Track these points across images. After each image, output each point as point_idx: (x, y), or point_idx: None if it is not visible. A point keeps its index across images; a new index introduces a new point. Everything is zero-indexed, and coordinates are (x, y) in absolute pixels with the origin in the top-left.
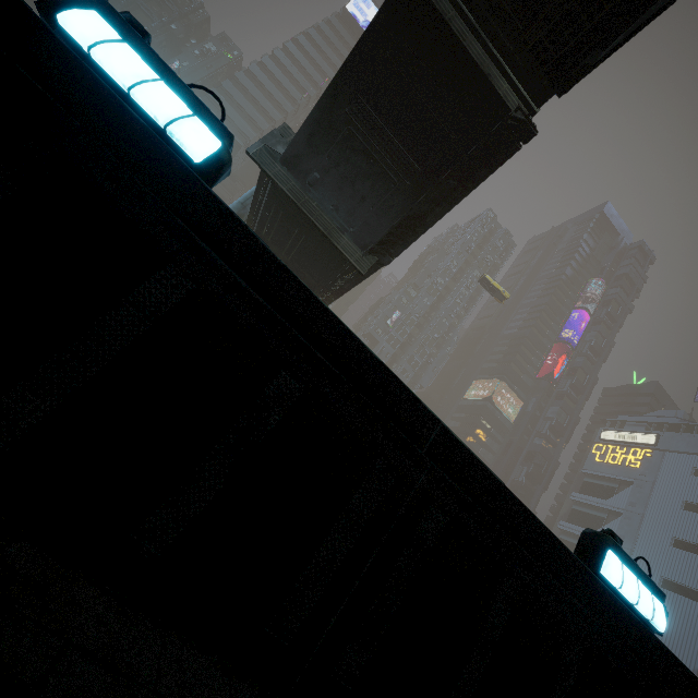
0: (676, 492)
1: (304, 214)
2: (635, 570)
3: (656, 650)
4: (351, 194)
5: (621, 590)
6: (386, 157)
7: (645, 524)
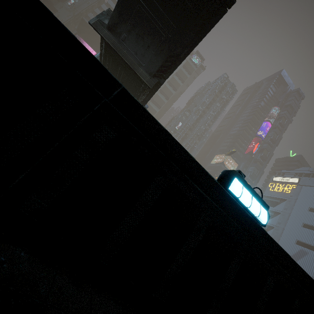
0: (306, 203)
1: (120, 56)
2: (251, 191)
3: (260, 233)
4: (142, 44)
5: (240, 199)
6: (158, 21)
7: (290, 217)
